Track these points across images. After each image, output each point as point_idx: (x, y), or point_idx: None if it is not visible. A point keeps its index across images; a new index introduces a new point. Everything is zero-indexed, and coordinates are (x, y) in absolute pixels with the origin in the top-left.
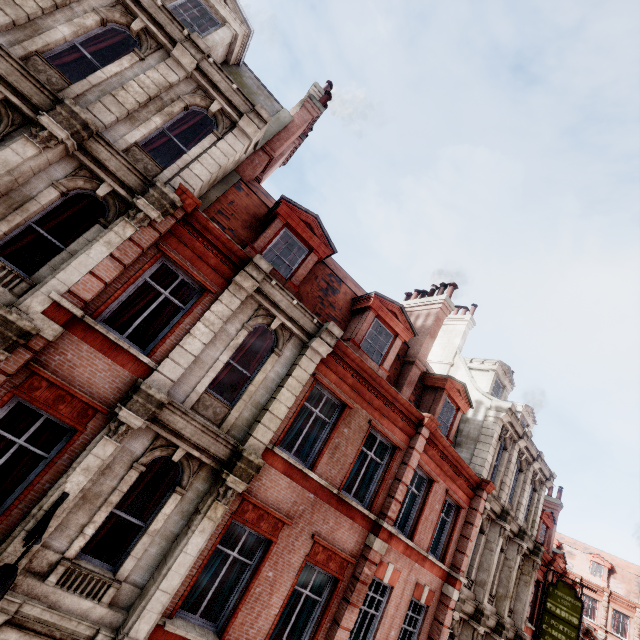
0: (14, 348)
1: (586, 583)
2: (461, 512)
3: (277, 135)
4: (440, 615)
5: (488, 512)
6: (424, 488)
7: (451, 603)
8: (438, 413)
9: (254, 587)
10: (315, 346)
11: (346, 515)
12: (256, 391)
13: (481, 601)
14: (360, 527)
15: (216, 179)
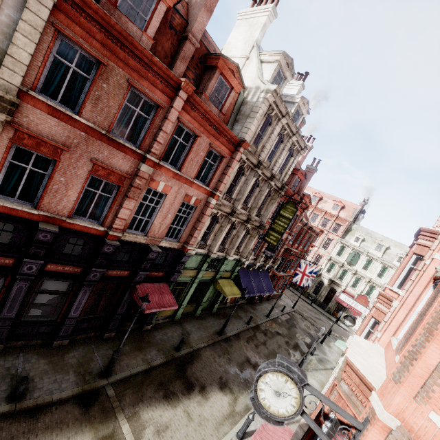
0: None
1: (327, 213)
2: (224, 160)
3: None
4: (204, 211)
5: (248, 163)
6: (191, 141)
7: (211, 205)
8: (211, 89)
9: (51, 185)
10: None
11: (118, 150)
12: None
13: (236, 208)
14: (132, 158)
15: None
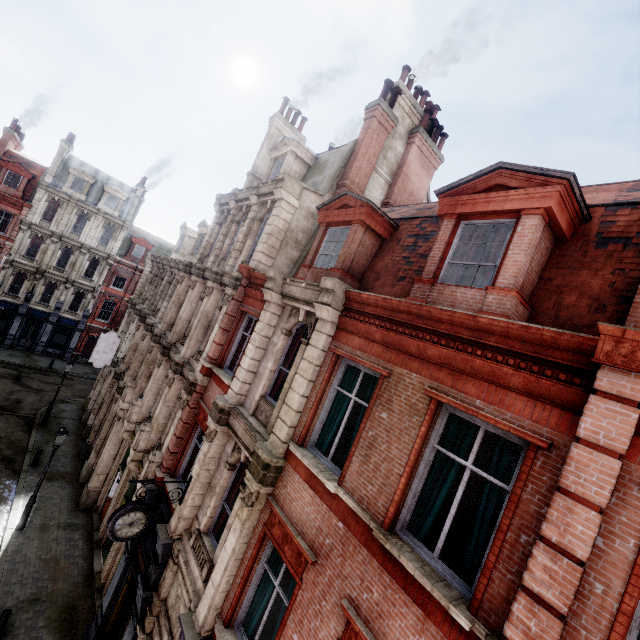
0: (192, 392)
1: None
2: None
3: (348, 166)
4: None
5: None
6: None
7: None
8: None
9: None
10: (319, 315)
11: (405, 589)
12: (291, 388)
13: None
14: None
15: (298, 240)
